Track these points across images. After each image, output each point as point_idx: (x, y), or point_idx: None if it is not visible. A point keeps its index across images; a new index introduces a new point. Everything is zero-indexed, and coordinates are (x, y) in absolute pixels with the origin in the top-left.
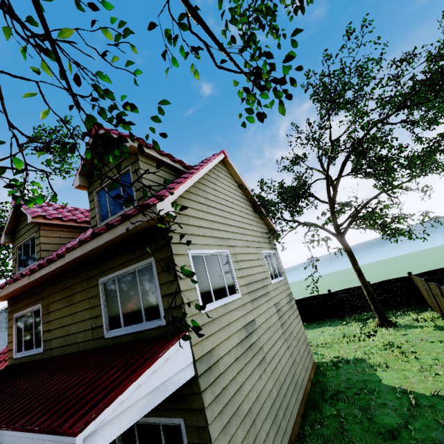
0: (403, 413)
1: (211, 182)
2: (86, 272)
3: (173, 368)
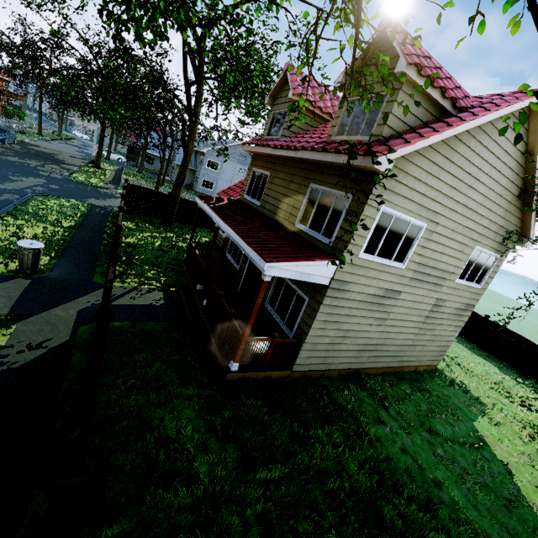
0: (458, 438)
1: (474, 138)
2: (305, 171)
3: (318, 271)
